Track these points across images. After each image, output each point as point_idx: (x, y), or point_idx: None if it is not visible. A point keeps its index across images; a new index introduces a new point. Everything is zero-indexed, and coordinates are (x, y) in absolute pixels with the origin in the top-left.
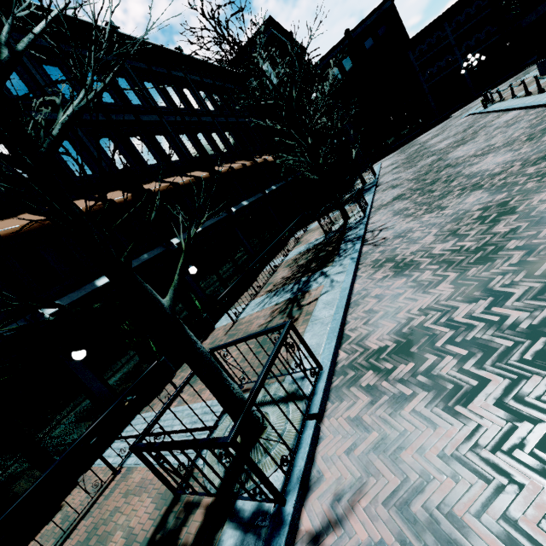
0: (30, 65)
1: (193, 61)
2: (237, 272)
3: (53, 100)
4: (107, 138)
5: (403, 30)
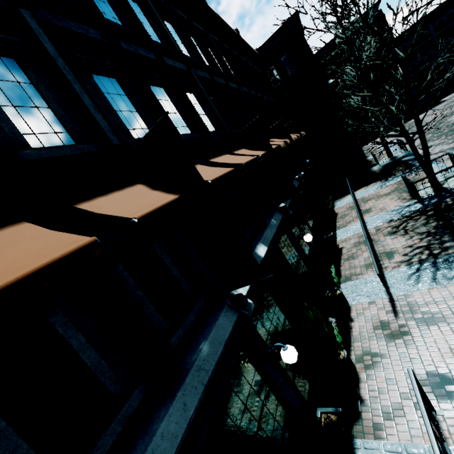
0: (157, 14)
1: (243, 44)
2: (314, 240)
3: (178, 51)
4: (214, 98)
5: (388, 30)
